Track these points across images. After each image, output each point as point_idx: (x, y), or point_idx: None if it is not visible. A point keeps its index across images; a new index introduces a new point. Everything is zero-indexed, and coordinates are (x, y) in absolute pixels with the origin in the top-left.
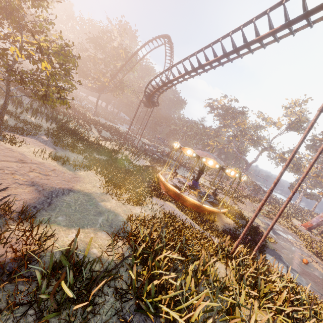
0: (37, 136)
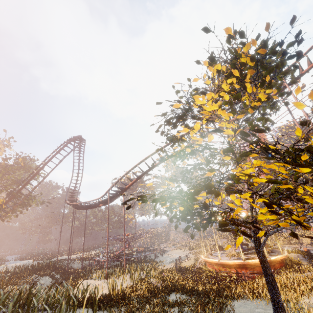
0: None
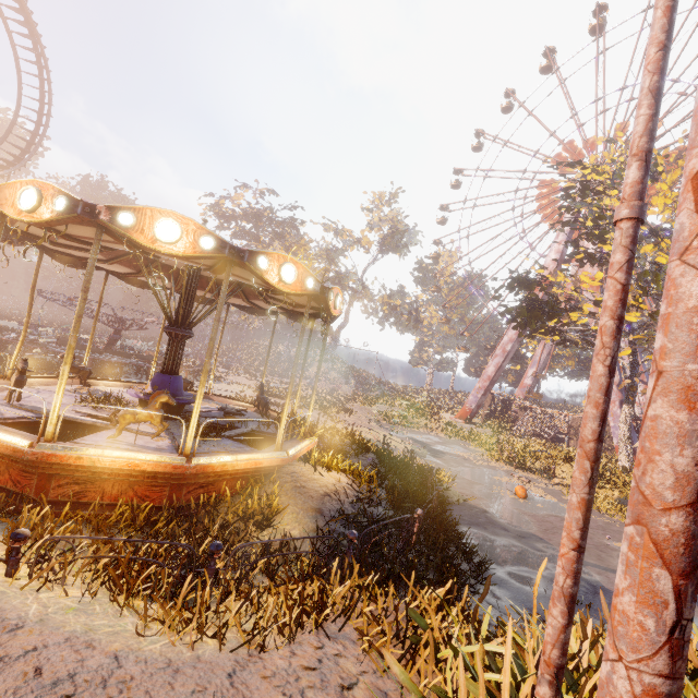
0: None
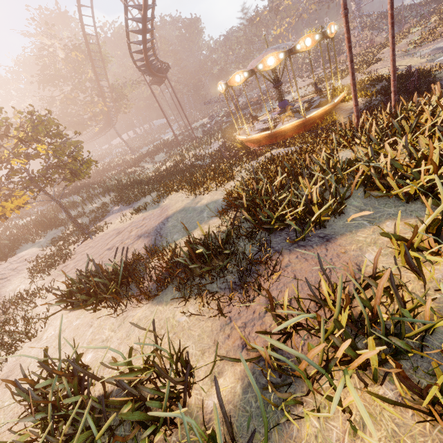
0: (110, 212)
